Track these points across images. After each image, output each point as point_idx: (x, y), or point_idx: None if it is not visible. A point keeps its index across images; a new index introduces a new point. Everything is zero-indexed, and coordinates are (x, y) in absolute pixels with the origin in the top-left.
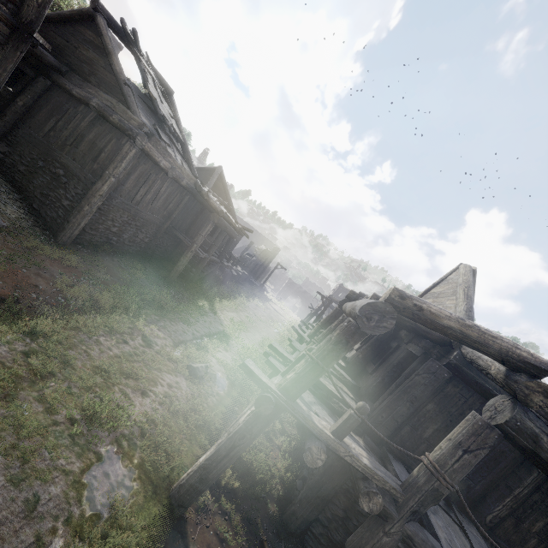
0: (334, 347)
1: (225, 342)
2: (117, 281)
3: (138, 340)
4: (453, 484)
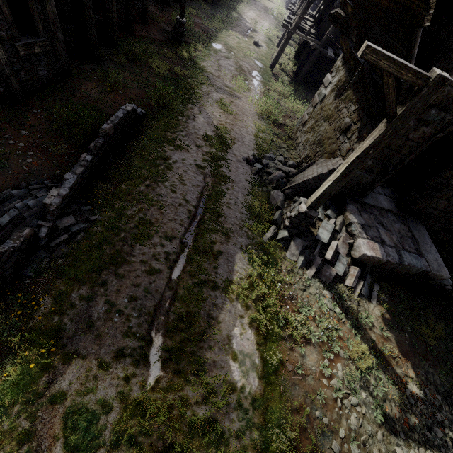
0: (304, 10)
1: (257, 31)
2: (206, 16)
3: (235, 38)
4: (330, 35)
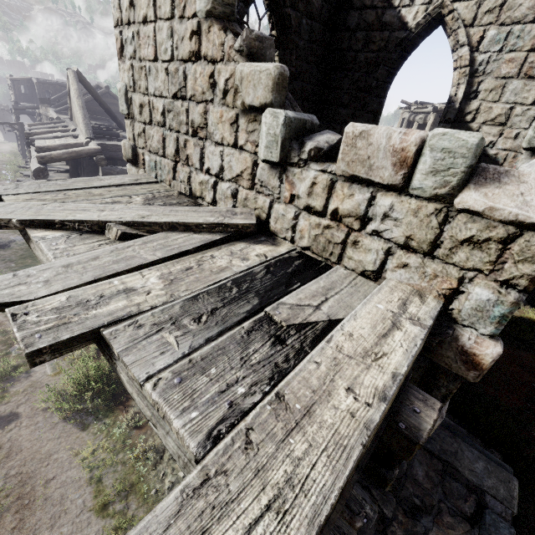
0: None
1: None
2: None
3: None
4: None
